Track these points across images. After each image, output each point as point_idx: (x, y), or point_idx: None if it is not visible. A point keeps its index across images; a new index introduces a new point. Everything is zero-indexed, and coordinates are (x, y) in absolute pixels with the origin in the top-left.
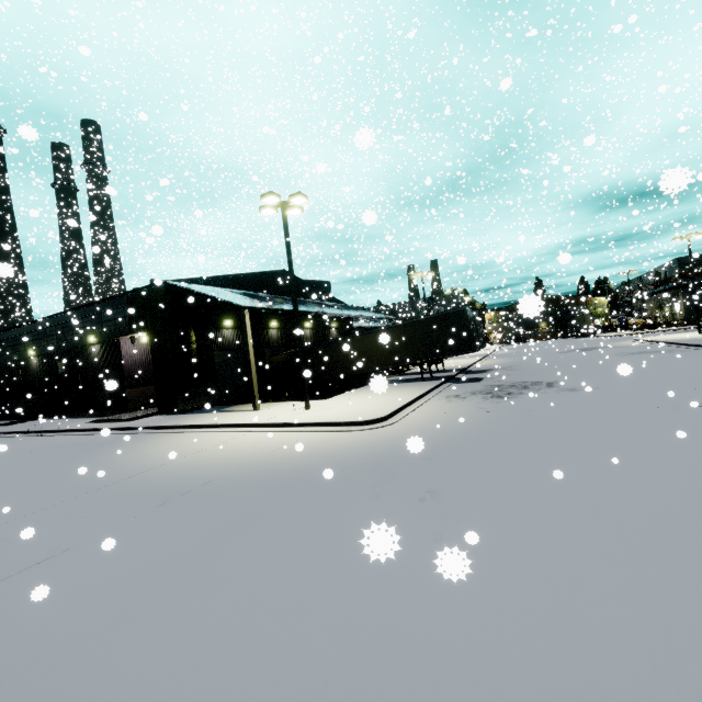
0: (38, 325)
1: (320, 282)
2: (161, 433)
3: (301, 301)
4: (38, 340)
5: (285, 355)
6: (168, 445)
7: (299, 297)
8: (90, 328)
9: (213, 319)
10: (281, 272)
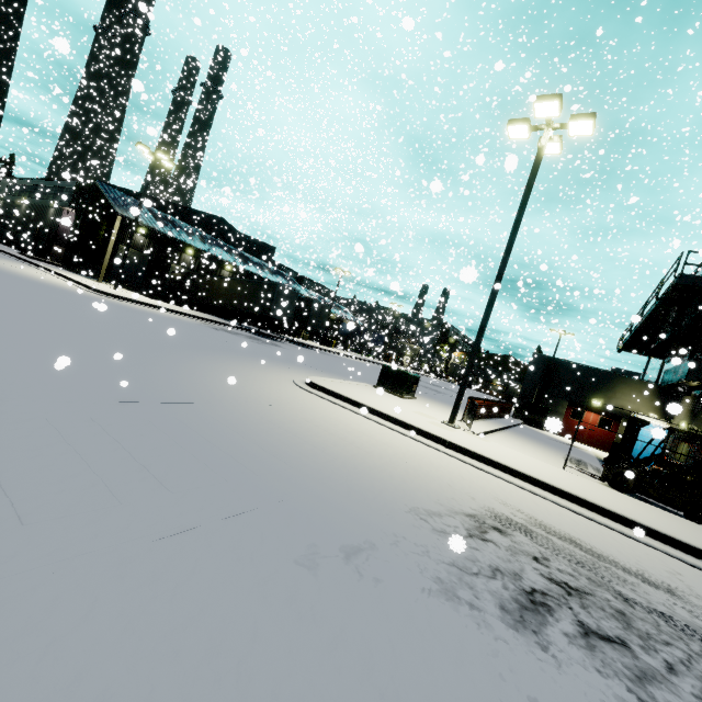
0: (35, 182)
1: (264, 243)
2: (26, 264)
3: (220, 244)
4: (32, 193)
5: (180, 275)
6: (5, 261)
7: (230, 244)
8: (56, 196)
9: (130, 223)
10: (218, 218)
